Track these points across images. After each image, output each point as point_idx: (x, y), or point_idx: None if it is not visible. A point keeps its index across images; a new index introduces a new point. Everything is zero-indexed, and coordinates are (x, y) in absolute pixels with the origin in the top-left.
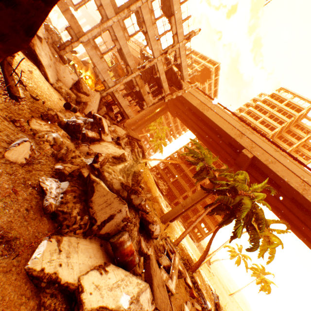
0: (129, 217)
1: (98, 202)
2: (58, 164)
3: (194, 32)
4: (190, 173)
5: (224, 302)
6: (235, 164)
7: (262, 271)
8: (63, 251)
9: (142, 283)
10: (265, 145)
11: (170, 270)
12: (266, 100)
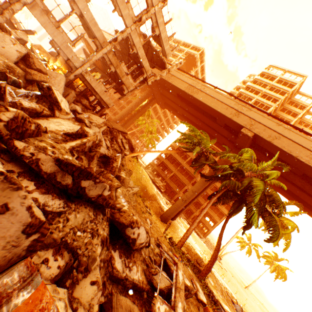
0: (44, 221)
1: None
2: None
3: None
4: (188, 165)
5: (242, 299)
6: (235, 147)
7: (275, 258)
8: None
9: None
10: (266, 120)
11: (172, 294)
12: (256, 80)
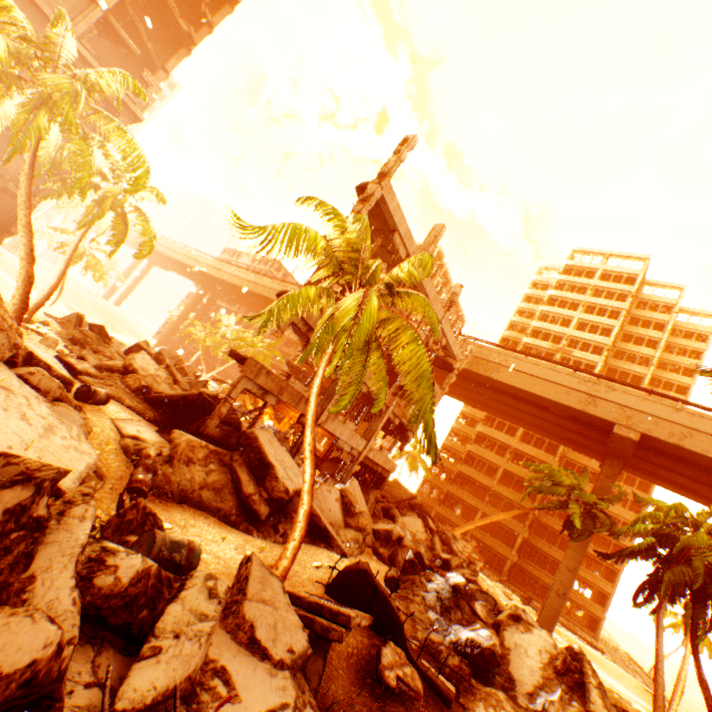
0: None
1: None
2: None
3: (454, 293)
4: (503, 487)
5: None
6: (608, 454)
7: None
8: None
9: None
10: (650, 405)
11: None
12: (562, 283)
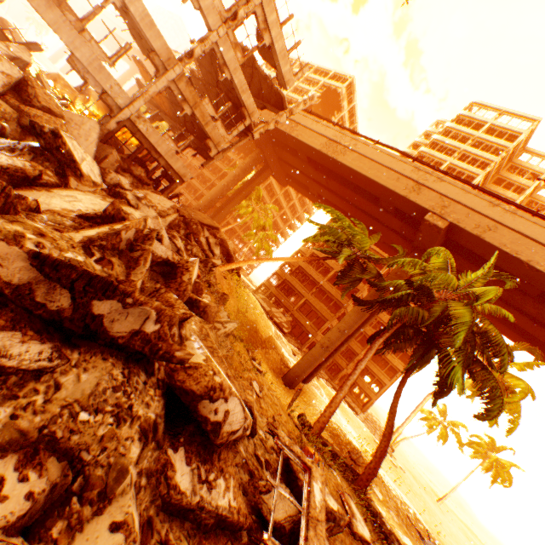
0: None
1: None
2: None
3: None
4: (330, 285)
5: (434, 522)
6: (415, 248)
7: (491, 446)
8: None
9: None
10: (469, 198)
11: (301, 533)
12: (449, 130)
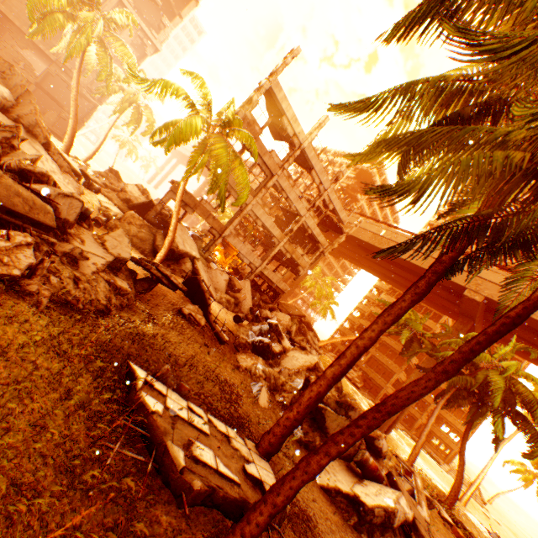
0: None
1: (332, 426)
2: (277, 396)
3: (340, 171)
4: (391, 339)
5: None
6: (461, 314)
7: None
8: (329, 472)
9: (396, 491)
10: (497, 277)
11: (415, 494)
12: None
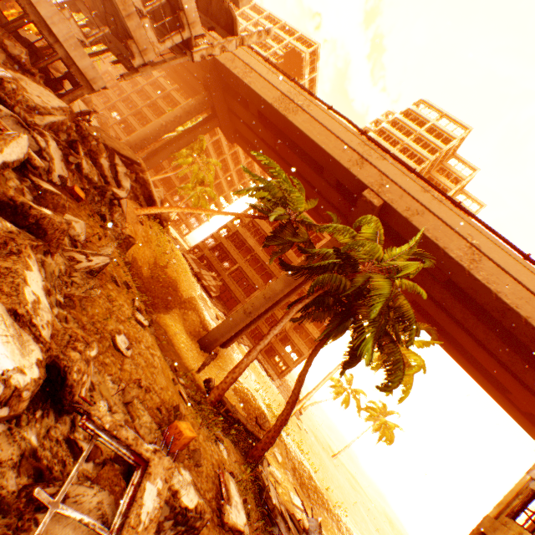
0: None
1: None
2: None
3: None
4: (265, 254)
5: (326, 478)
6: (349, 224)
7: (383, 411)
8: None
9: None
10: (406, 180)
11: None
12: (397, 122)
